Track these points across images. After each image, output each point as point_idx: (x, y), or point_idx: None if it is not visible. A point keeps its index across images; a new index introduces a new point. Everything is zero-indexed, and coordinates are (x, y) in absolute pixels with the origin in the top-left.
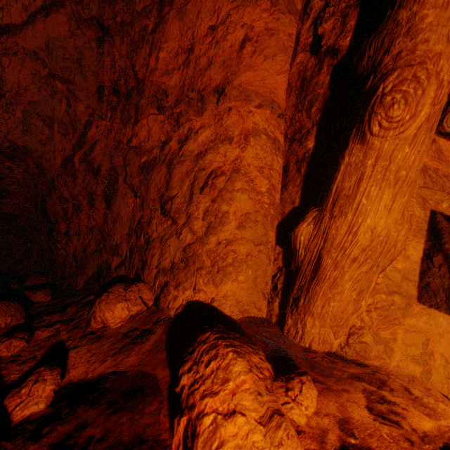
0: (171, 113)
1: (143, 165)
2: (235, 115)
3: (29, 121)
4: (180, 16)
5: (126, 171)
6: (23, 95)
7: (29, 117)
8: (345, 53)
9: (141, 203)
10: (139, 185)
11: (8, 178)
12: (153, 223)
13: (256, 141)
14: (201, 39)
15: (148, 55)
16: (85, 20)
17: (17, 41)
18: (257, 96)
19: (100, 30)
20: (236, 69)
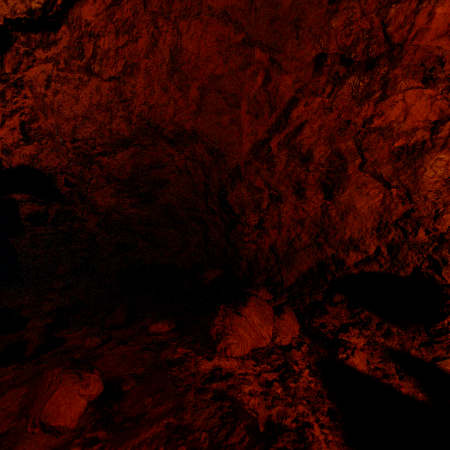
0: (447, 86)
1: (398, 150)
2: None
3: (205, 100)
4: None
5: (364, 157)
6: (202, 69)
7: (207, 95)
8: None
9: (405, 195)
10: (394, 174)
11: (167, 167)
12: (446, 218)
13: None
14: None
15: (414, 11)
16: None
17: None
18: None
19: None
20: None
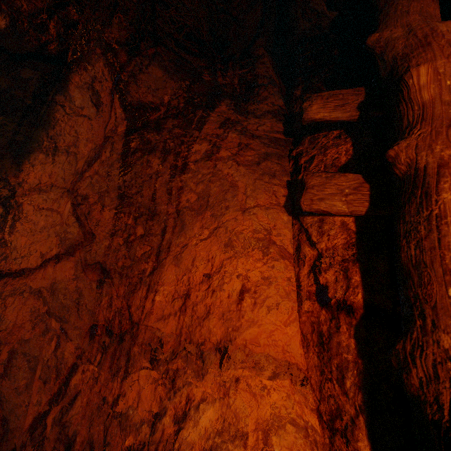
0: (166, 369)
1: None
2: (245, 391)
3: (12, 362)
4: (176, 262)
5: None
6: (15, 334)
7: (14, 358)
8: (363, 313)
9: None
10: None
11: None
12: None
13: (282, 440)
14: (197, 285)
15: (145, 297)
16: (90, 264)
17: (27, 281)
18: (269, 360)
19: (102, 273)
20: (238, 323)
